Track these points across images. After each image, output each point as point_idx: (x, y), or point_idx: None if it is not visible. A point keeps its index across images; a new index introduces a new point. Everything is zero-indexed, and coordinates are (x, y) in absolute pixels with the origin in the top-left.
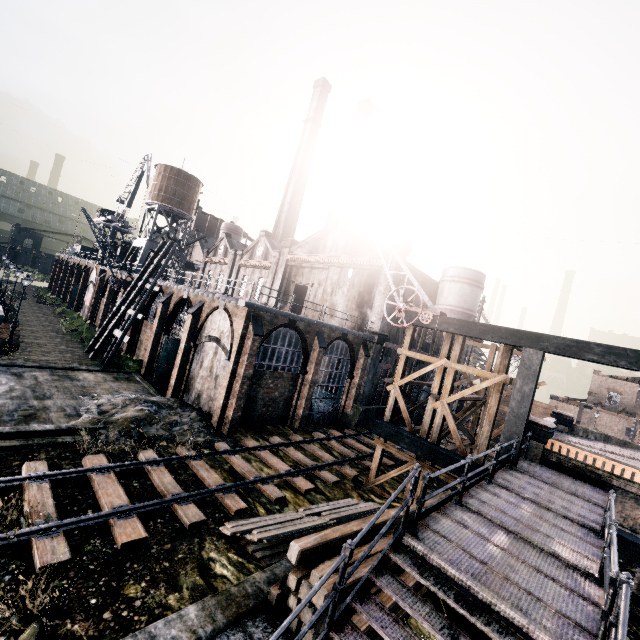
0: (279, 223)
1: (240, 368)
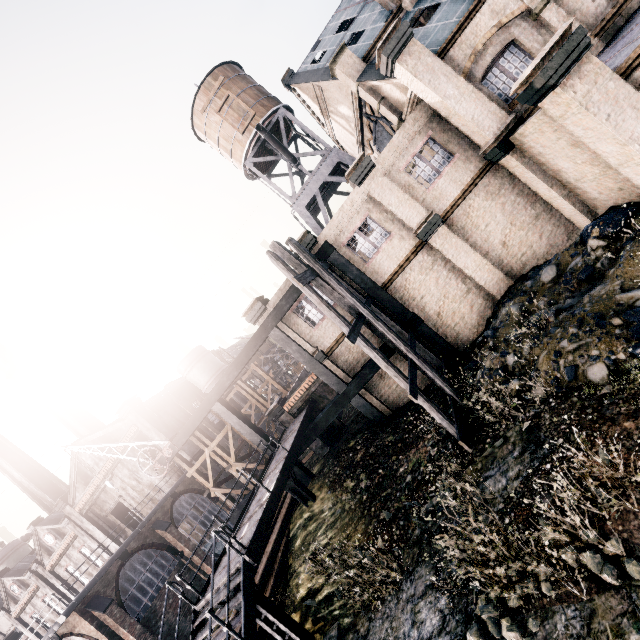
0: (38, 496)
1: (129, 639)
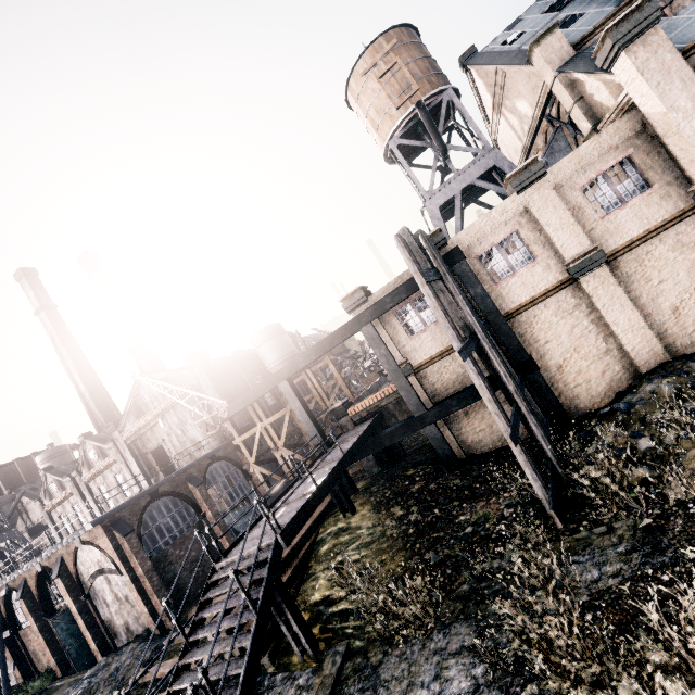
0: (94, 413)
1: (137, 571)
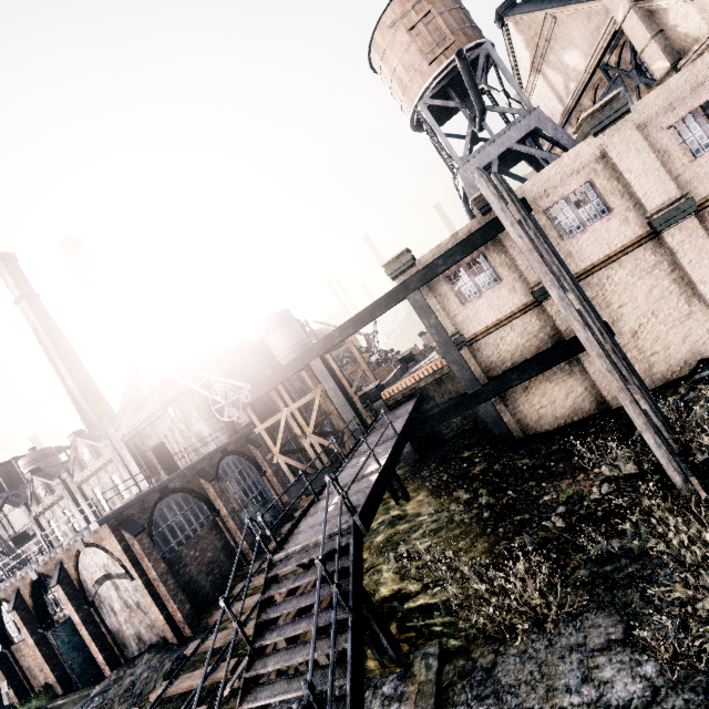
0: (83, 411)
1: (150, 574)
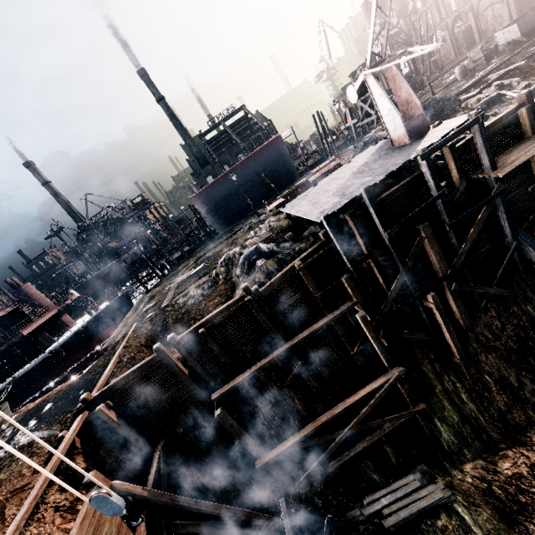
0: None
1: (510, 0)
